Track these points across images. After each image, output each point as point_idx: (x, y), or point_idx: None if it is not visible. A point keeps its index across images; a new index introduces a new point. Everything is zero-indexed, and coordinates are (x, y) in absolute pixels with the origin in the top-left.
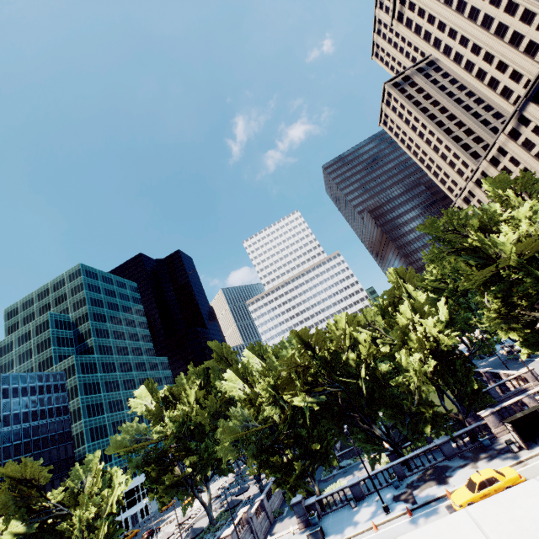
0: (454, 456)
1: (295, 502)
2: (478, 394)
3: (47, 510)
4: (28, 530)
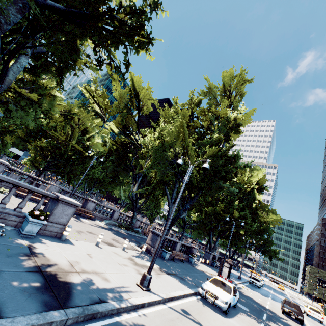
0: None
1: None
2: None
3: None
4: None
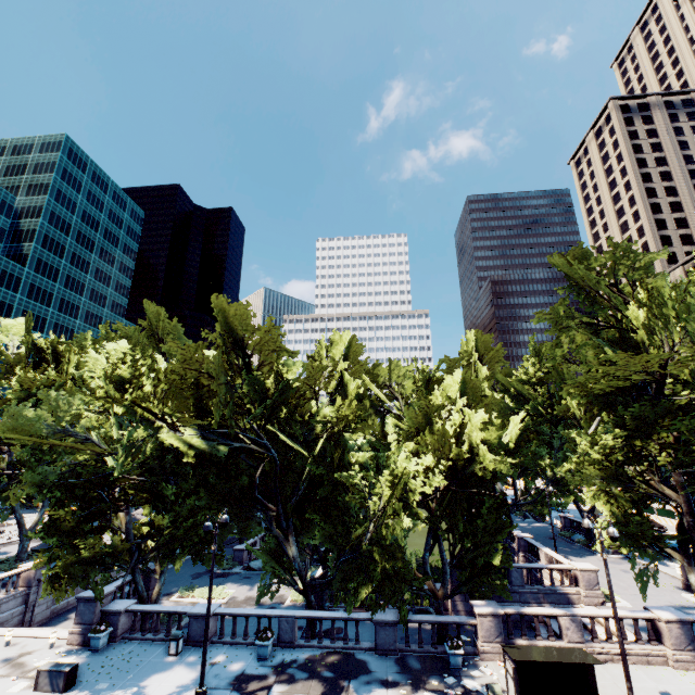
0: (390, 652)
1: (86, 596)
2: (491, 570)
3: None
4: None
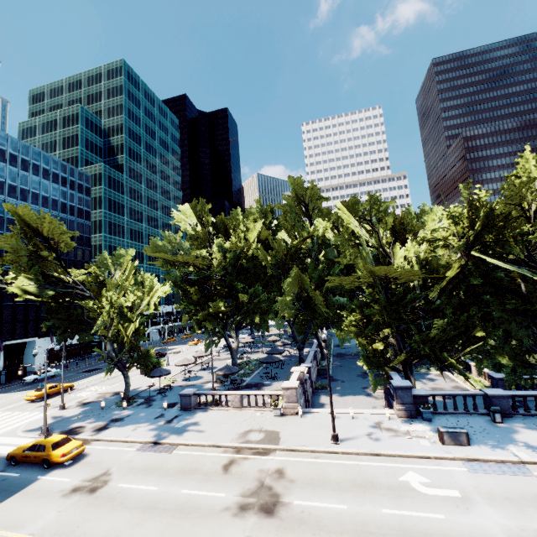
0: None
1: (402, 386)
2: None
3: (66, 284)
4: (41, 294)
